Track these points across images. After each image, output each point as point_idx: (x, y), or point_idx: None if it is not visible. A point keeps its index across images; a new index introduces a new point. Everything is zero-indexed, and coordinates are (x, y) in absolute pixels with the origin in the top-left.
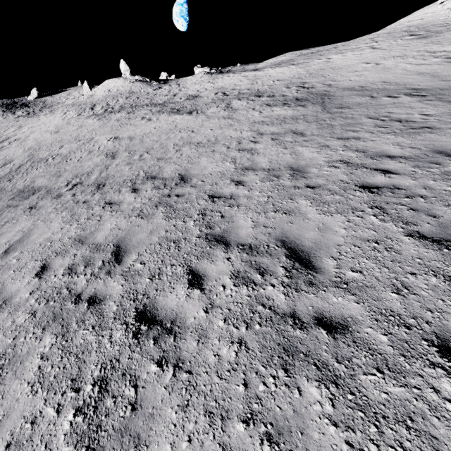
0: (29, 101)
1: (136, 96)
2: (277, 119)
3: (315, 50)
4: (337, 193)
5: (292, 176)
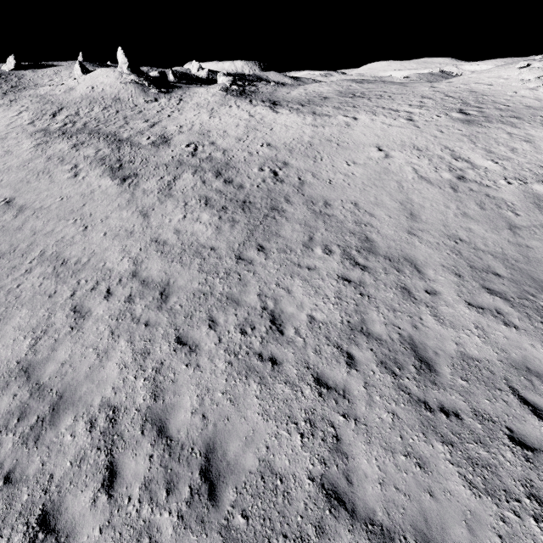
0: (2, 72)
1: (117, 109)
2: (181, 244)
3: (365, 88)
4: (4, 520)
5: (32, 427)
